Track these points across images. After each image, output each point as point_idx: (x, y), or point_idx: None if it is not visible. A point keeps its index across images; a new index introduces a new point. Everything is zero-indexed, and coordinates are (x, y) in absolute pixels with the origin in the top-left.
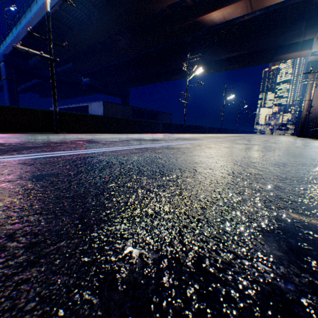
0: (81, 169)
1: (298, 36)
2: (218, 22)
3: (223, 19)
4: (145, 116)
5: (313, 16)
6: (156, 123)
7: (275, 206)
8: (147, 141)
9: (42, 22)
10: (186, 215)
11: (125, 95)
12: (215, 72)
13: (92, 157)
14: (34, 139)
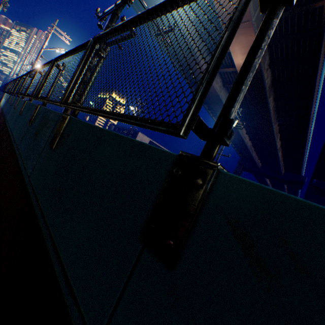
0: None
1: None
2: None
3: None
4: None
5: None
6: None
7: None
8: None
9: None
10: None
11: None
12: None
13: None
14: None
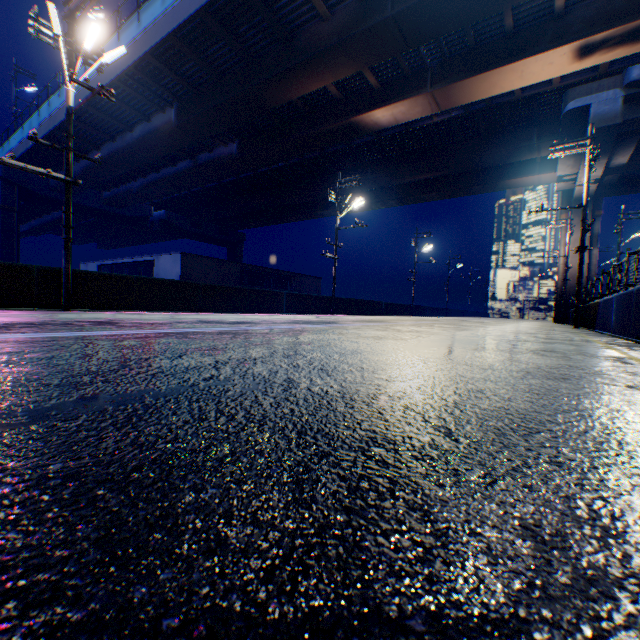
0: (1, 351)
1: (529, 150)
2: (388, 125)
3: (394, 121)
4: (267, 280)
5: (548, 120)
6: (275, 295)
7: (178, 382)
8: (216, 324)
9: (79, 114)
10: (39, 385)
11: (236, 241)
12: (399, 204)
13: (51, 341)
14: (1, 318)
